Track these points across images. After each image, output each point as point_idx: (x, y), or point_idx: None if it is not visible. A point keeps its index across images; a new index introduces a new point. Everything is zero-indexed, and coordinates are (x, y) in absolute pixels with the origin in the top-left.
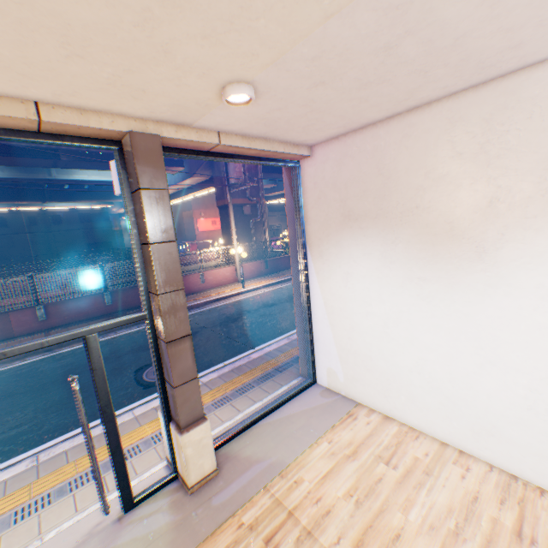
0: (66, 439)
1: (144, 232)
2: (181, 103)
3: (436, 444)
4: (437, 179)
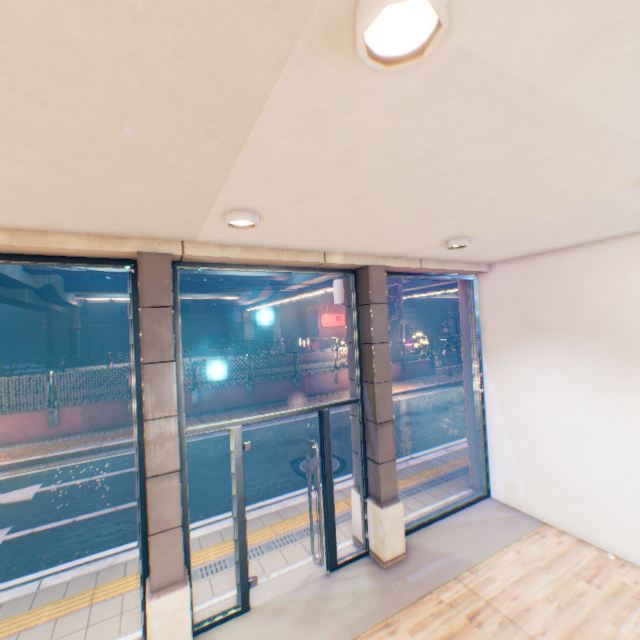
0: (250, 509)
1: (367, 334)
2: (410, 248)
3: None
4: (627, 300)
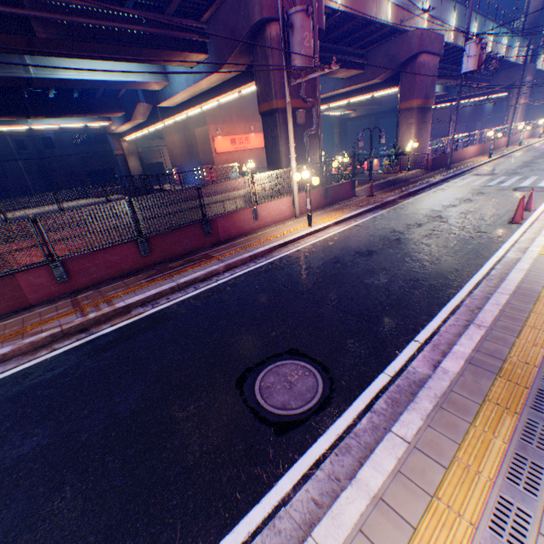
0: None
1: None
2: None
3: None
4: None
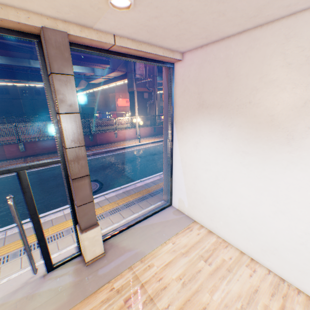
0: (25, 223)
1: (56, 105)
2: (77, 4)
3: (237, 253)
4: (268, 82)
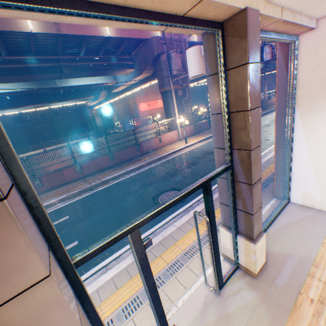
0: None
1: (241, 102)
2: None
3: None
4: None
